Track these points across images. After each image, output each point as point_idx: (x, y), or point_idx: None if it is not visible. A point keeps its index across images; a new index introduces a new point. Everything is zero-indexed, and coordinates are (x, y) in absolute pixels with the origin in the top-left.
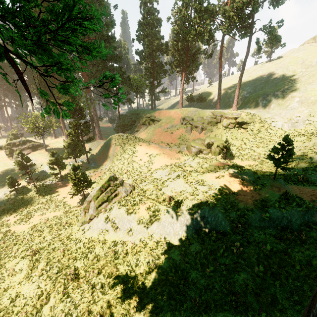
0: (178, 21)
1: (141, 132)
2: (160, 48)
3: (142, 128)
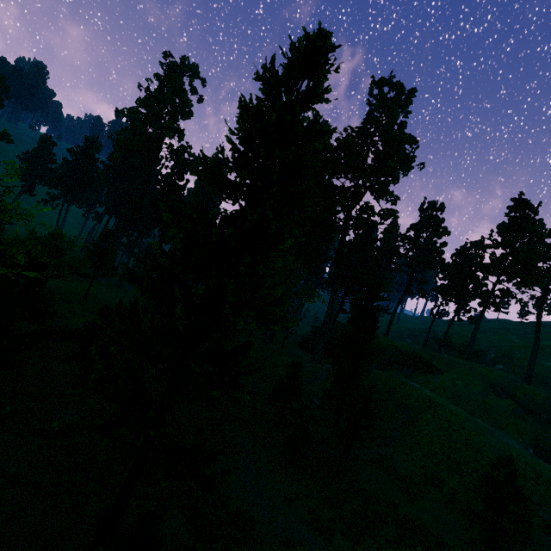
0: (474, 245)
1: (407, 380)
2: (439, 264)
3: (395, 369)
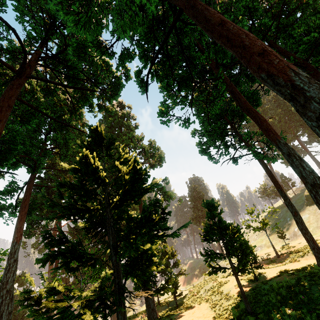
0: None
1: None
2: None
3: None
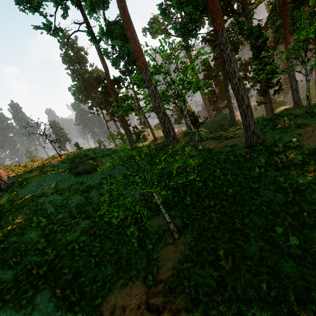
0: None
1: None
2: None
3: None
